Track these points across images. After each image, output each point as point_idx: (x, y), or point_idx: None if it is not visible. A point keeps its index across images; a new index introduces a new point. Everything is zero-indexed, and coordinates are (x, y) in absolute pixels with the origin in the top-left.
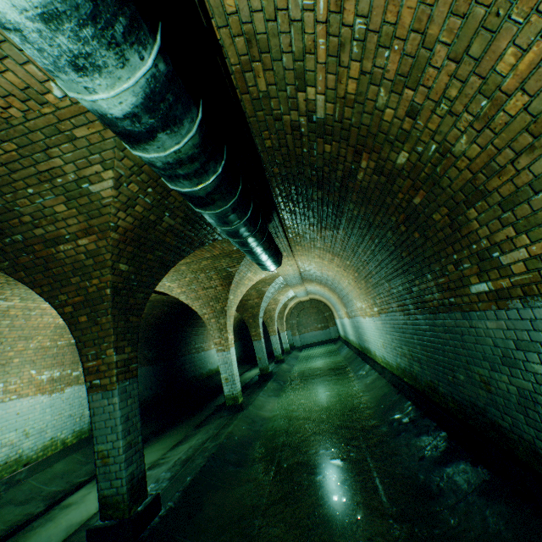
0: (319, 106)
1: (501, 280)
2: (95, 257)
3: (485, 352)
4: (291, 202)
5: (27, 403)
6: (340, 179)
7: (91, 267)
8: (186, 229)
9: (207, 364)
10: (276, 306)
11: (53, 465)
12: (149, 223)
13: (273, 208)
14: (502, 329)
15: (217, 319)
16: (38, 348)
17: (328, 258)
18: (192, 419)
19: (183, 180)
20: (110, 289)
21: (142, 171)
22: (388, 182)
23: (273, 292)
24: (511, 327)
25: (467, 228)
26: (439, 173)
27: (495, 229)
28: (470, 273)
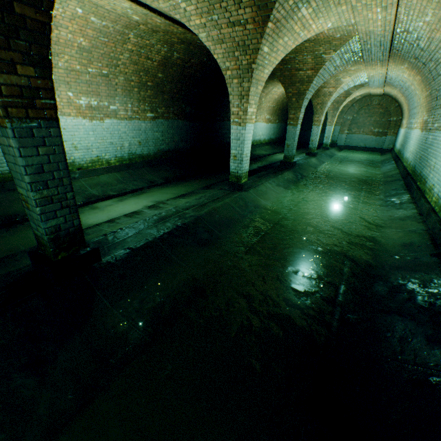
0: None
1: None
2: None
3: None
4: None
5: (71, 122)
6: None
7: None
8: None
9: None
10: (334, 92)
11: (99, 176)
12: None
13: None
14: None
15: (239, 81)
16: (68, 70)
17: None
18: (209, 179)
19: None
20: None
21: None
22: None
23: (336, 66)
24: None
25: None
26: None
27: None
28: None
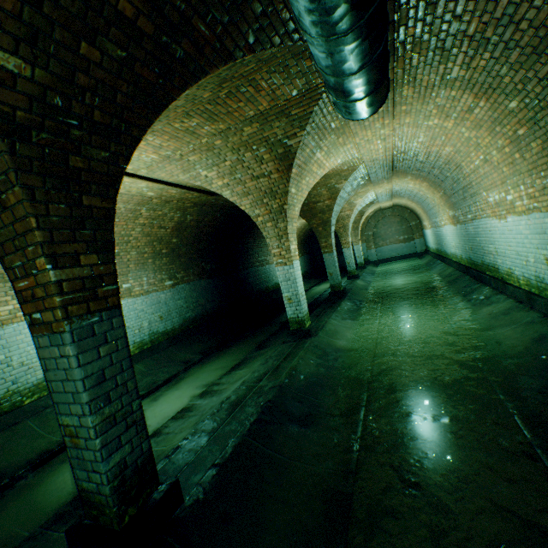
0: None
1: None
2: None
3: None
4: None
5: None
6: None
7: None
8: None
9: (272, 278)
10: (351, 213)
11: None
12: None
13: None
14: None
15: (274, 223)
16: None
17: (459, 111)
18: (255, 336)
19: None
20: None
21: None
22: None
23: (349, 192)
24: None
25: None
26: None
27: None
28: None
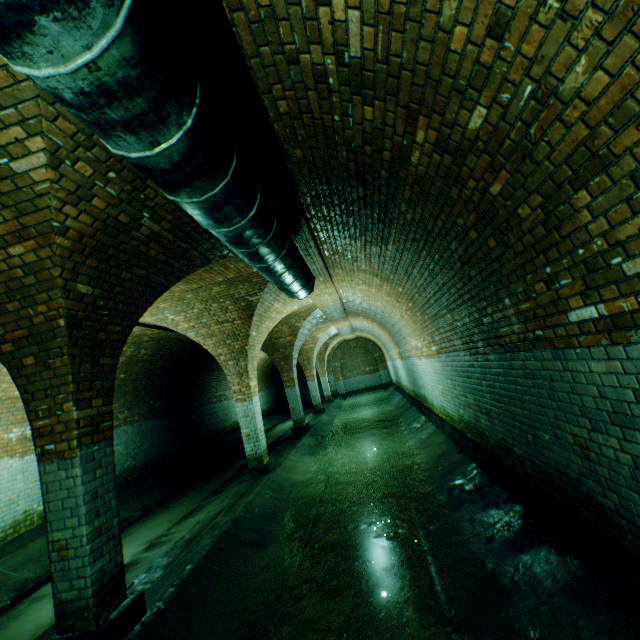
0: (353, 33)
1: (622, 300)
2: (37, 272)
3: (585, 405)
4: (324, 205)
5: None
6: (387, 164)
7: (34, 287)
8: (180, 240)
9: (231, 415)
10: (315, 346)
11: (27, 545)
12: (119, 227)
13: (300, 213)
14: (616, 374)
15: (236, 361)
16: (3, 399)
17: (375, 285)
18: (209, 483)
19: (124, 134)
20: (64, 319)
21: (94, 143)
22: (454, 163)
23: (309, 328)
24: (631, 370)
25: (571, 223)
26: (533, 136)
27: (620, 218)
28: (570, 293)
